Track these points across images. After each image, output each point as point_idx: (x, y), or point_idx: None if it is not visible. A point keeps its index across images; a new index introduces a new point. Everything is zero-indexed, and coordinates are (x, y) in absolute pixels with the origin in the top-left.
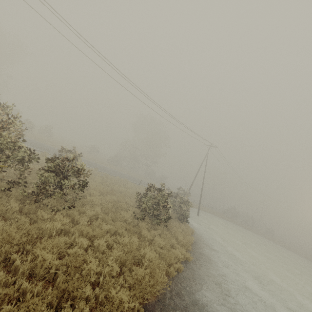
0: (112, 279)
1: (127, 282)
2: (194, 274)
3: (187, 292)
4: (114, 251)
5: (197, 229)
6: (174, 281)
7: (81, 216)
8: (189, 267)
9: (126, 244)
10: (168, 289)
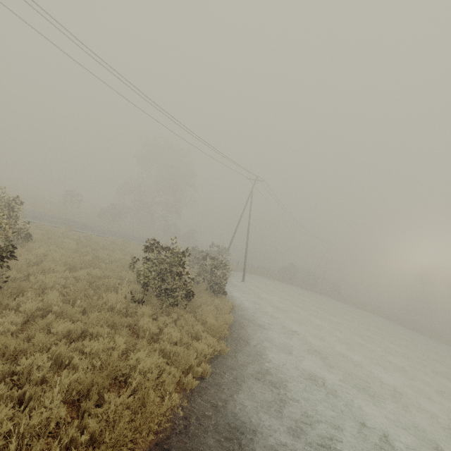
0: (40, 440)
1: (88, 431)
2: (231, 374)
3: (216, 409)
4: (64, 375)
5: (241, 301)
6: (194, 395)
7: (5, 316)
8: (224, 364)
9: (101, 353)
10: (180, 415)
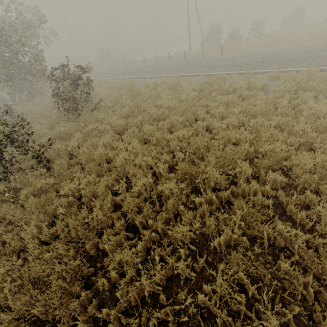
0: None
1: None
2: None
3: None
4: None
5: None
6: None
7: None
8: None
9: None
10: None
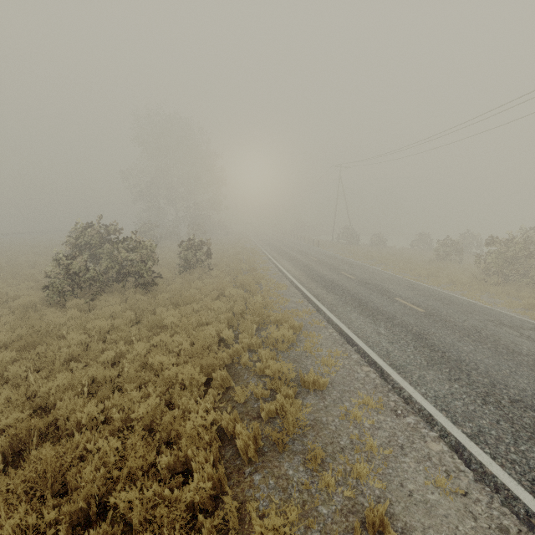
0: None
1: None
2: None
3: None
4: None
5: None
6: None
7: None
8: None
9: None
10: None
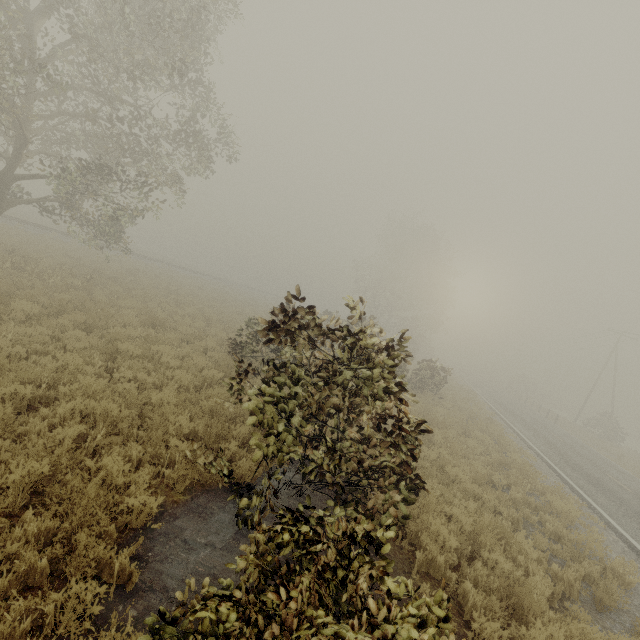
0: None
1: None
2: None
3: None
4: None
5: None
6: None
7: None
8: None
9: None
10: None
